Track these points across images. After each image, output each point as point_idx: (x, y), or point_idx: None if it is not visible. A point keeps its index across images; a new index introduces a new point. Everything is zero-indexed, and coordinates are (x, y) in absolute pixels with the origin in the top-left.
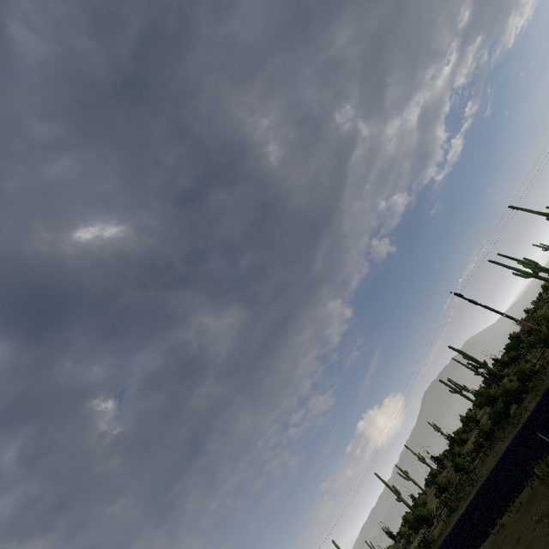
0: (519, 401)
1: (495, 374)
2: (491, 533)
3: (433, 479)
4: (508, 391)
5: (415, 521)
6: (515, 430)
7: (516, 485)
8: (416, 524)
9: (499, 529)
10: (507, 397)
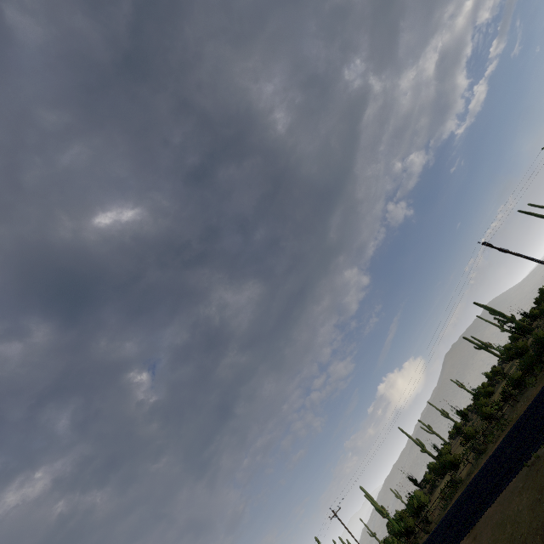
0: None
1: (524, 327)
2: (526, 465)
3: (457, 431)
4: (540, 338)
5: (441, 468)
6: None
7: None
8: (442, 470)
9: (534, 461)
10: (539, 344)
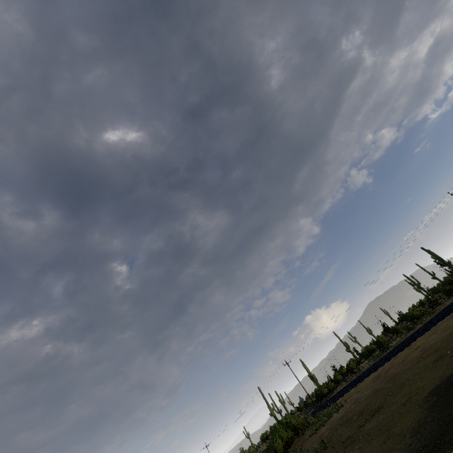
0: None
1: None
2: None
3: None
4: None
5: (367, 352)
6: None
7: None
8: (367, 353)
9: None
10: None
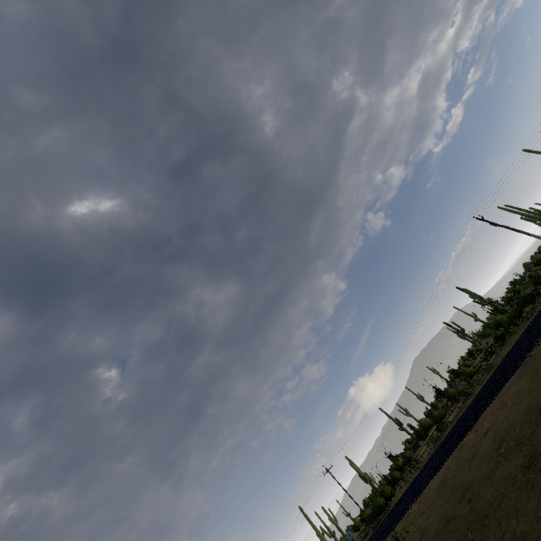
0: (532, 302)
1: (499, 309)
2: (520, 365)
3: (435, 406)
4: (522, 297)
5: (423, 431)
6: (530, 320)
7: (540, 334)
8: (424, 432)
9: (527, 361)
10: (520, 302)
